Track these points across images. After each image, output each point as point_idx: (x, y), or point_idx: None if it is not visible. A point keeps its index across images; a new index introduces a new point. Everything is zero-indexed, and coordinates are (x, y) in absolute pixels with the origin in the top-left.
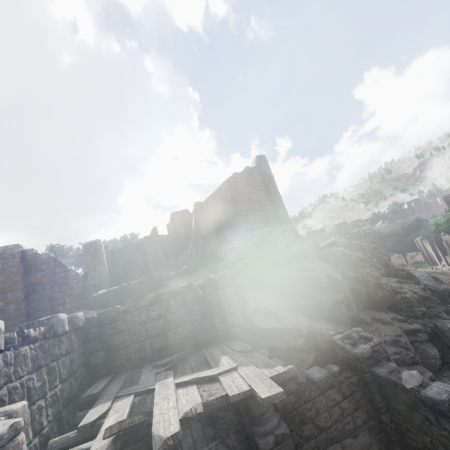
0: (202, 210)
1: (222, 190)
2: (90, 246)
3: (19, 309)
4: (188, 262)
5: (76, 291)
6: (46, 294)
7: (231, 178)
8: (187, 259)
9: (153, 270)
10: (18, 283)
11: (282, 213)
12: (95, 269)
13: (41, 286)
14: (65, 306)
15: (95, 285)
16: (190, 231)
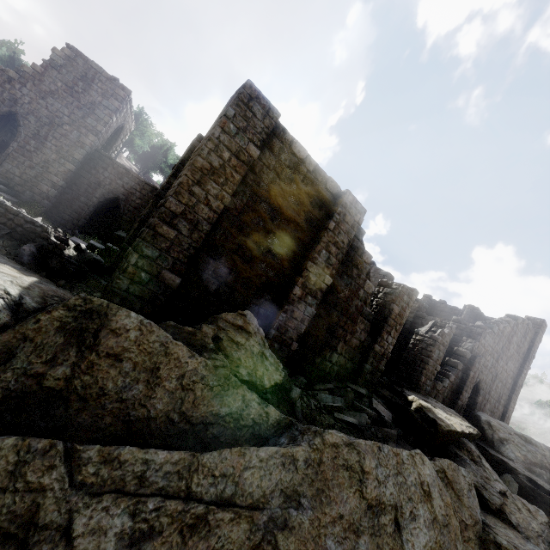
0: (482, 341)
1: (504, 332)
2: (407, 293)
3: (306, 317)
4: (438, 396)
5: (354, 342)
6: (333, 318)
7: (516, 324)
8: (440, 391)
9: (421, 383)
10: (330, 274)
11: (512, 405)
12: (390, 332)
13: (336, 300)
14: (333, 353)
15: (377, 356)
16: (410, 325)
